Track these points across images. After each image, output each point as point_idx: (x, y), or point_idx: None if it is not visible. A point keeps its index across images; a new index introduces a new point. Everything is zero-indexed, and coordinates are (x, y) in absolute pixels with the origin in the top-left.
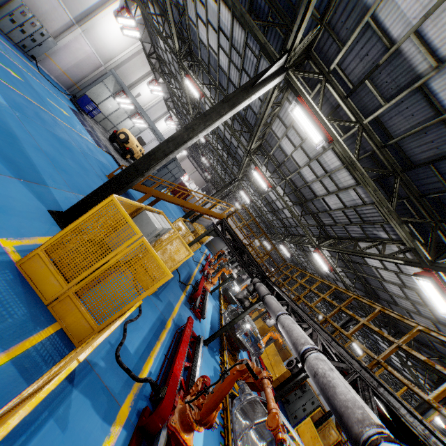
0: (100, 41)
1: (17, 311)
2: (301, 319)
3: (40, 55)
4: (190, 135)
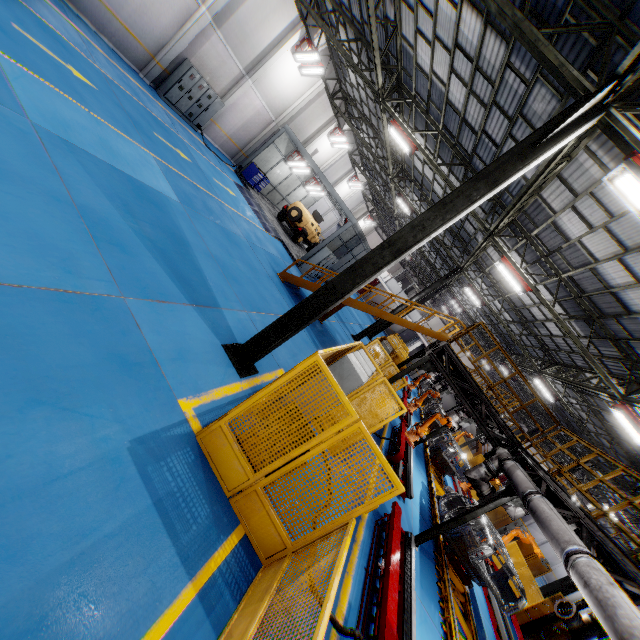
0: (273, 90)
1: (199, 511)
2: (606, 554)
3: (205, 122)
4: (418, 237)
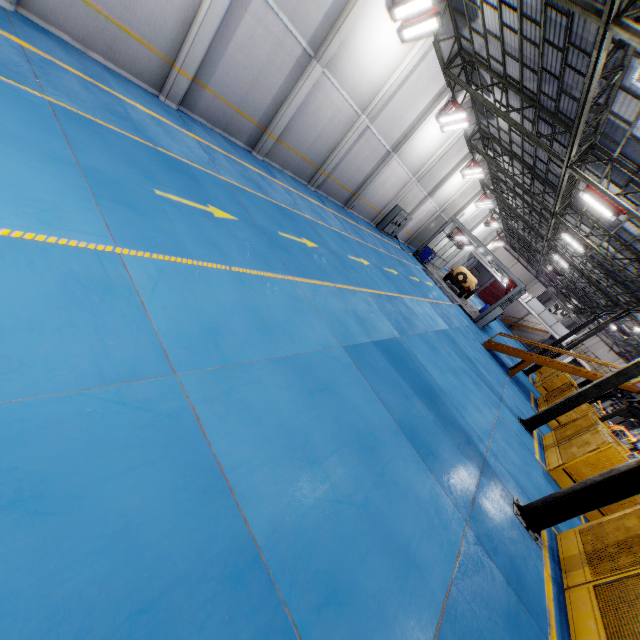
0: (442, 195)
1: None
2: None
3: (399, 232)
4: (639, 371)
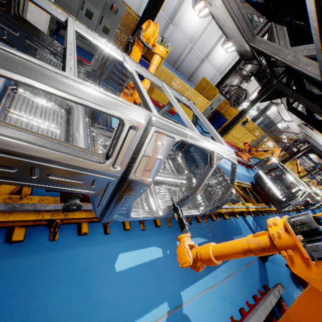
0: None
1: None
2: None
3: None
4: (271, 104)
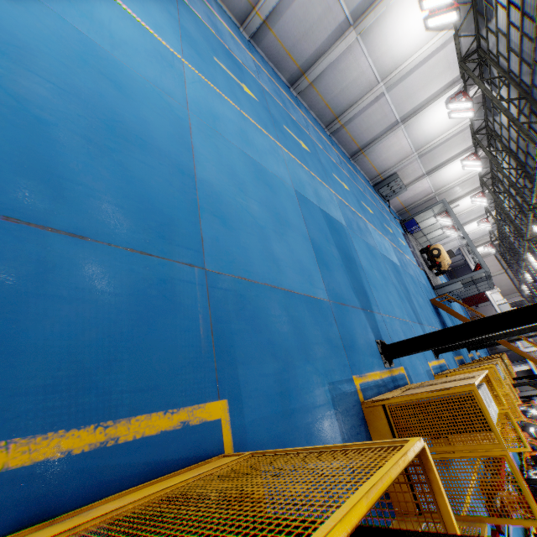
0: (439, 178)
1: None
2: None
3: (392, 198)
4: None
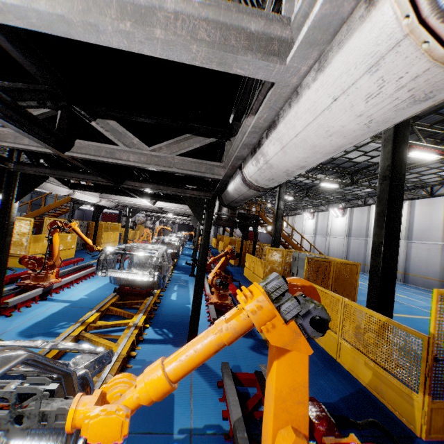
0: None
1: None
2: None
3: None
4: None
